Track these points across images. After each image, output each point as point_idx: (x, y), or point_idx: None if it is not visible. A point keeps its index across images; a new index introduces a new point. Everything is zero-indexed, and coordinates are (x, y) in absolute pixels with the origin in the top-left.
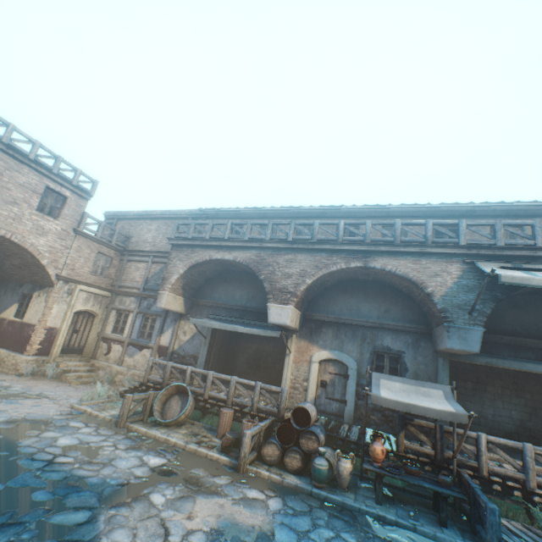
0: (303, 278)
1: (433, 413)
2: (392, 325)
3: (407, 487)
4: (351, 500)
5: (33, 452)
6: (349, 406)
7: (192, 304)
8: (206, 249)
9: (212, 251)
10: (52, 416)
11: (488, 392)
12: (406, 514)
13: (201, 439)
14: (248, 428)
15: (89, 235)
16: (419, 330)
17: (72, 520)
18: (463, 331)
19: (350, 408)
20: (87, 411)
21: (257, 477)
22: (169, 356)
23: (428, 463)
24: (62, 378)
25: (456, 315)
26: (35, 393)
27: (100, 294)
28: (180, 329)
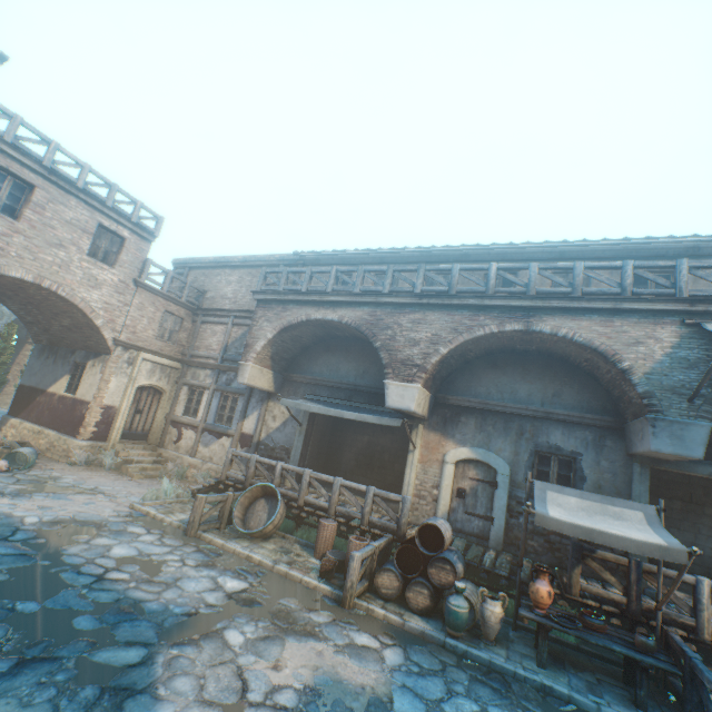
0: (435, 345)
1: (630, 545)
2: (564, 415)
3: (583, 645)
4: (501, 658)
5: (80, 563)
6: (497, 526)
7: (284, 380)
8: (302, 306)
9: (309, 308)
10: (106, 517)
11: (706, 516)
12: (584, 686)
13: (293, 558)
14: (357, 549)
15: (153, 289)
16: (605, 424)
17: (121, 659)
18: (678, 426)
19: (498, 528)
20: (150, 513)
21: (368, 615)
22: (254, 448)
23: (615, 614)
24: (122, 470)
25: (667, 402)
26: (89, 487)
27: (168, 365)
28: (268, 413)
